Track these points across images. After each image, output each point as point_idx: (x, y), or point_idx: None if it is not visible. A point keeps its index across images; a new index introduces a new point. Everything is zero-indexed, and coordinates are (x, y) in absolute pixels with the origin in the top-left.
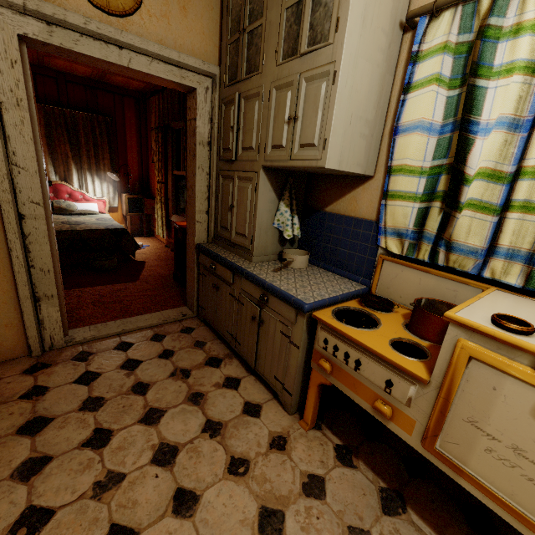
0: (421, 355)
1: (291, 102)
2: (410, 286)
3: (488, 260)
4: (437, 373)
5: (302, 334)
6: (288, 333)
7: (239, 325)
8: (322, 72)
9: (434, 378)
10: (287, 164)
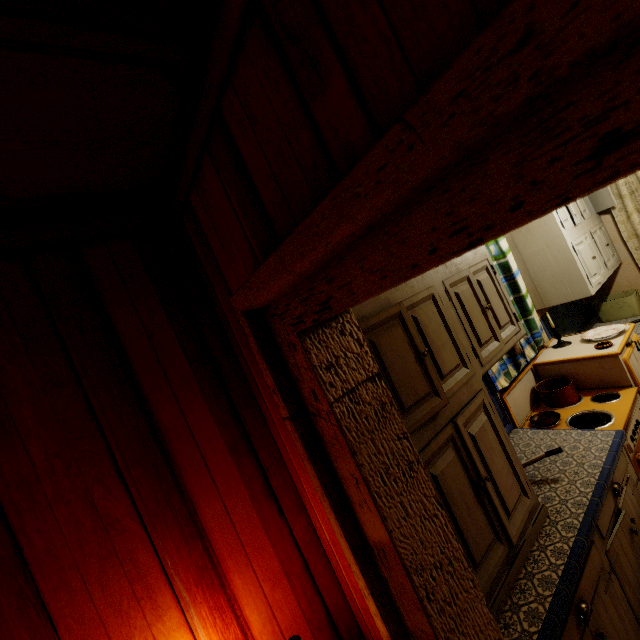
0: (604, 396)
1: (473, 294)
2: (520, 398)
3: (524, 352)
4: (631, 381)
5: (630, 463)
6: (632, 481)
7: (634, 599)
8: (482, 266)
9: (633, 385)
10: (504, 351)
